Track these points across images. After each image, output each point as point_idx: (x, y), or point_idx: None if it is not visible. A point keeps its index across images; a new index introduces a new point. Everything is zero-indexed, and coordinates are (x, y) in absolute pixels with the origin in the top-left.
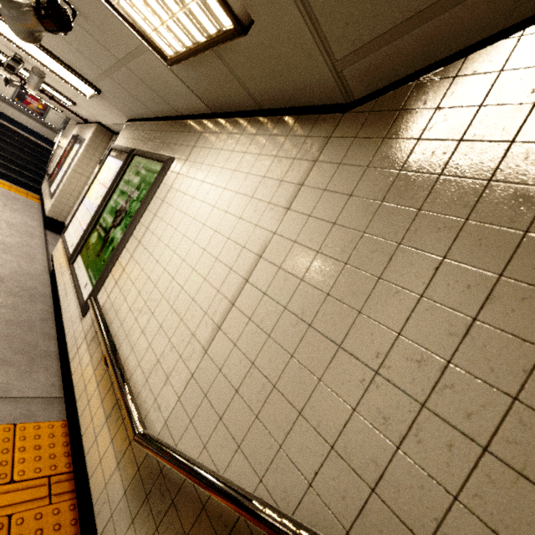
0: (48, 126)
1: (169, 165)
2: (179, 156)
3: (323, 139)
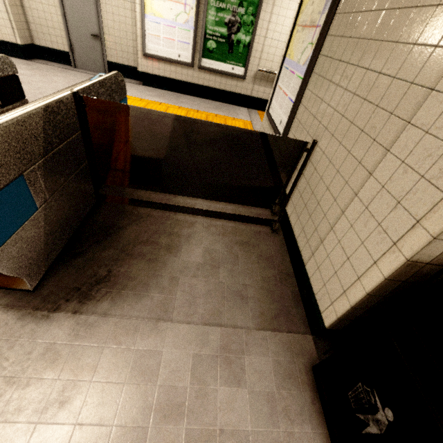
0: None
1: None
2: None
3: None
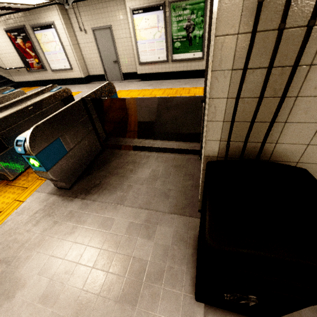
0: None
1: None
2: None
3: None
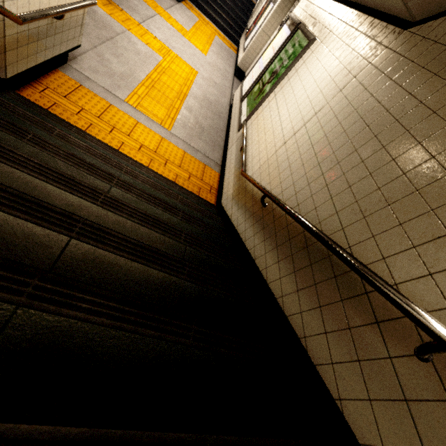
0: None
1: (311, 44)
2: (319, 38)
3: (383, 48)
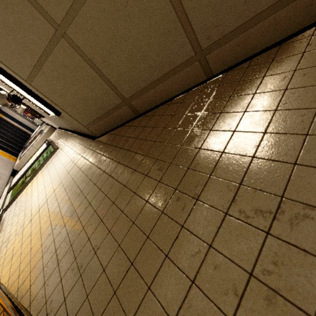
0: (34, 123)
1: (55, 150)
2: (60, 147)
3: (87, 148)
